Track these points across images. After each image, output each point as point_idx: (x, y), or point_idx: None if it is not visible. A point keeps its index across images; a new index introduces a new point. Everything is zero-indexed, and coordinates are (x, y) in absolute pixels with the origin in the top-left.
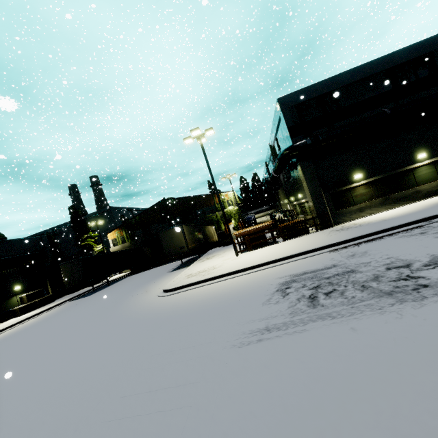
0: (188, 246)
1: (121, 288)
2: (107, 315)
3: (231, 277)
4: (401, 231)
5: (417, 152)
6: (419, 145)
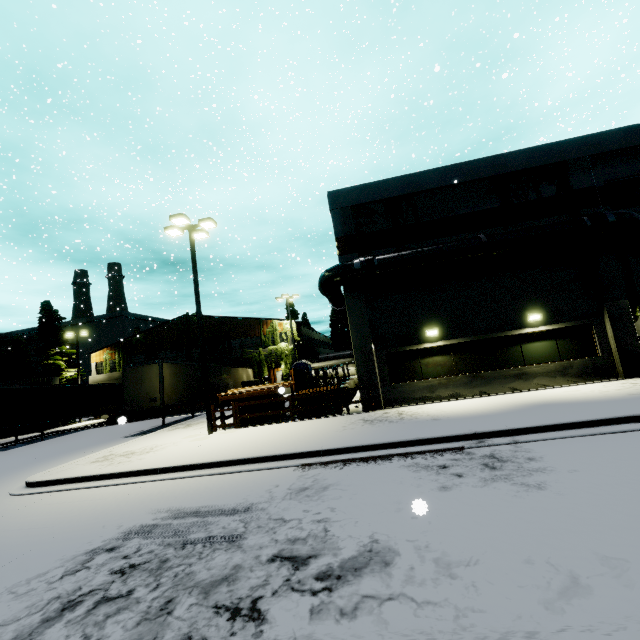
0: (163, 399)
1: (36, 452)
2: None
3: (128, 482)
4: (427, 452)
5: (528, 310)
6: (534, 299)
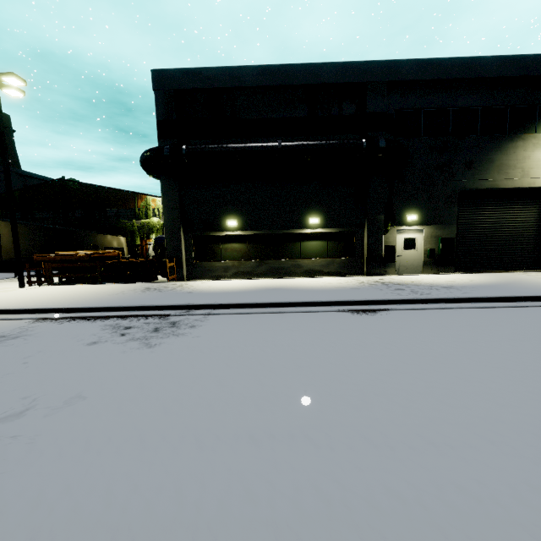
0: (1, 254)
1: None
2: None
3: None
4: (142, 316)
5: (312, 214)
6: (317, 206)
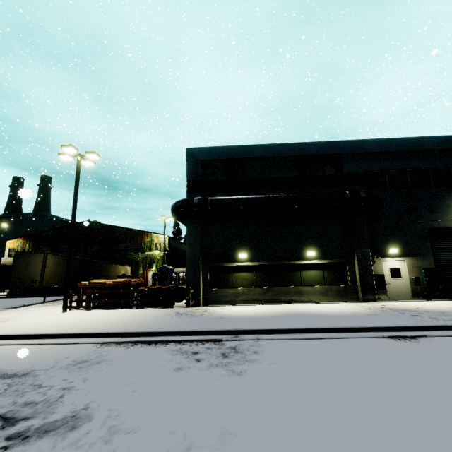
0: (42, 281)
1: None
2: None
3: None
4: (196, 340)
5: (308, 248)
6: (312, 241)
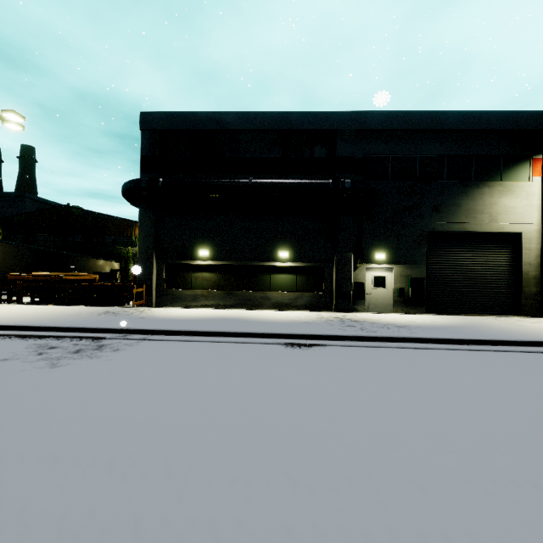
0: None
1: None
2: None
3: None
4: (78, 337)
5: (282, 247)
6: (288, 240)
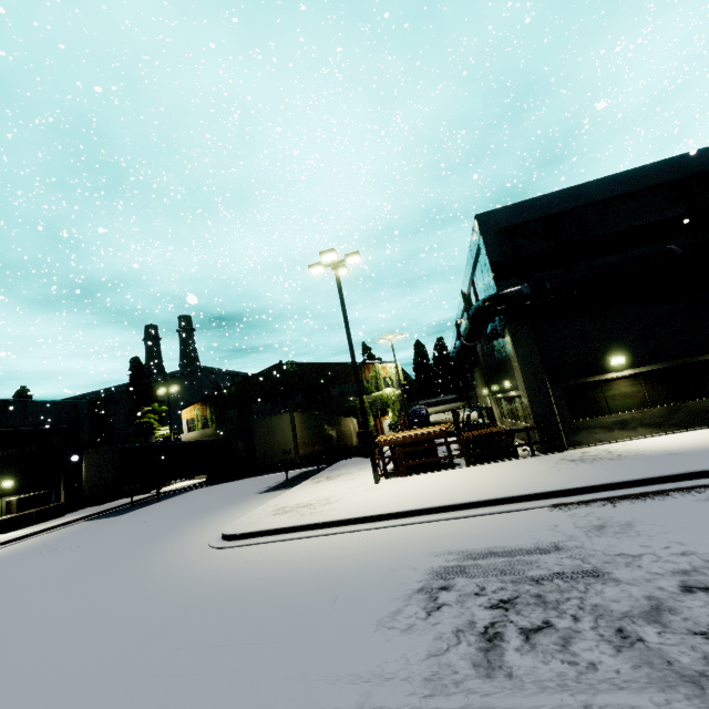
0: (298, 451)
1: (170, 511)
2: (106, 569)
3: (348, 530)
4: None
5: None
6: None
